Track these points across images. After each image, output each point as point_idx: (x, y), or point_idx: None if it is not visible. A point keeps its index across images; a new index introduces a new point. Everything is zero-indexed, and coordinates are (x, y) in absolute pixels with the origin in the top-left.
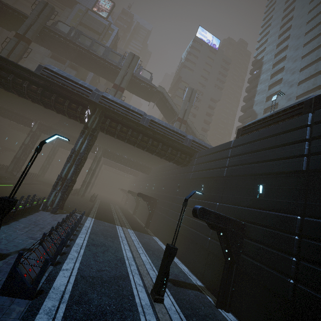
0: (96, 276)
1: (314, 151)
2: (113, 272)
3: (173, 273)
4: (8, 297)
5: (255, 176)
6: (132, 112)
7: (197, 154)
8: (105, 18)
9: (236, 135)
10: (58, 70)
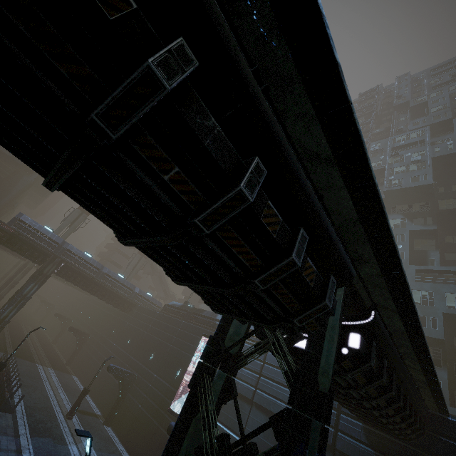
0: (34, 406)
1: (174, 343)
2: (43, 404)
3: (83, 407)
4: (2, 412)
5: (155, 345)
6: (91, 265)
7: (138, 306)
8: None
9: (162, 308)
10: (31, 221)
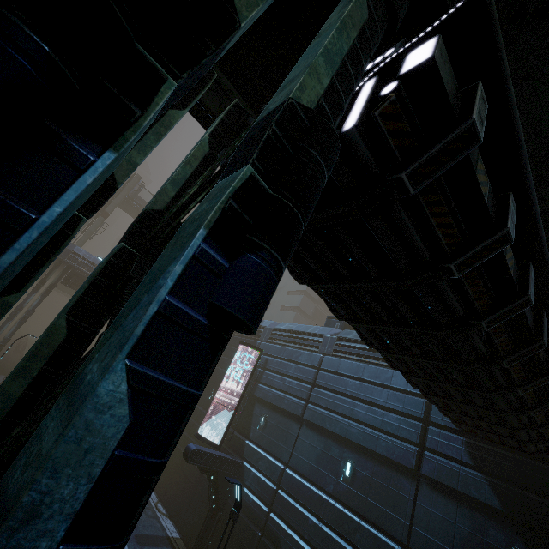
0: None
1: None
2: None
3: None
4: None
5: None
6: None
7: None
8: None
9: None
10: None
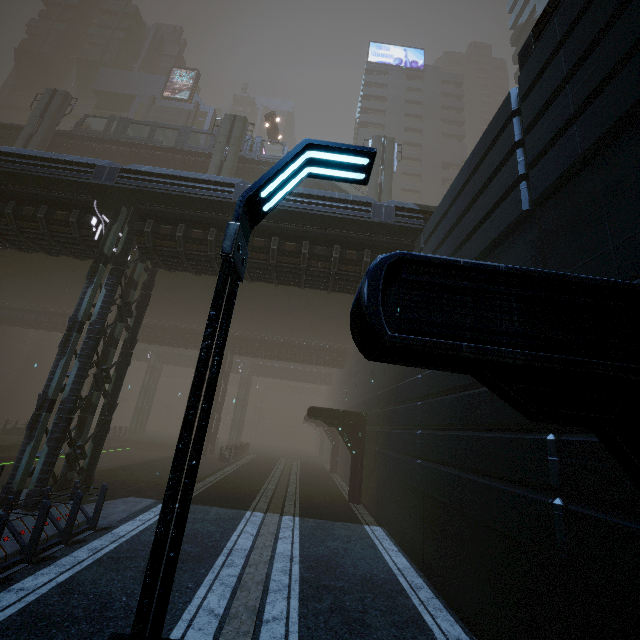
0: None
1: None
2: None
3: None
4: None
5: None
6: (205, 184)
7: (422, 237)
8: (186, 100)
9: (521, 69)
10: (17, 150)
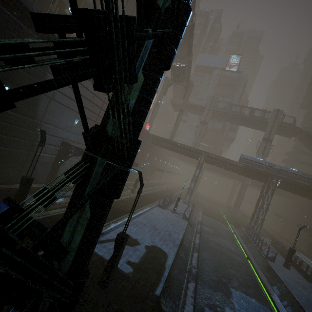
0: None
1: None
2: None
3: None
4: (311, 283)
5: None
6: (302, 177)
7: None
8: (235, 71)
9: None
10: (249, 157)
